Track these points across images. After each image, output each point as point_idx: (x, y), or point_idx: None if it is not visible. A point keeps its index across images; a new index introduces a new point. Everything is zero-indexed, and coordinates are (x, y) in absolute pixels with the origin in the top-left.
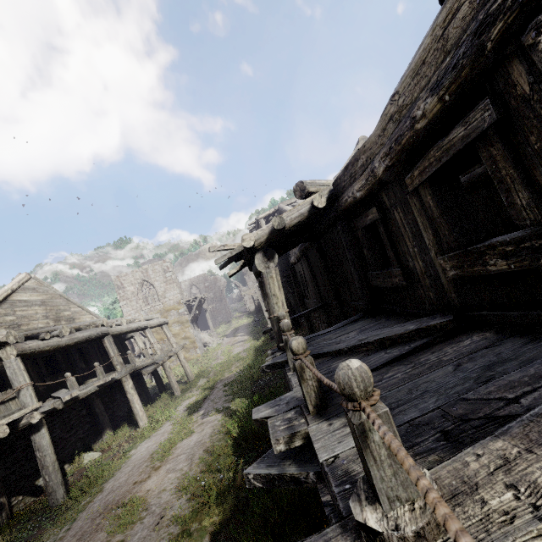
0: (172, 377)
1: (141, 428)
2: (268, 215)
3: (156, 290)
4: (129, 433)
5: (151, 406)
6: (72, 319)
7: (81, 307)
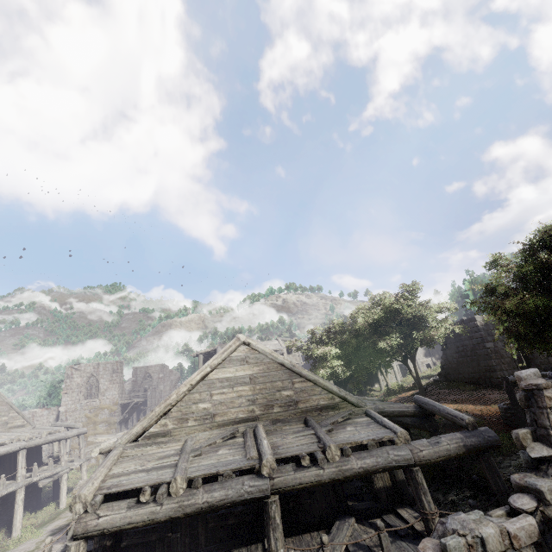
0: (64, 489)
1: (12, 539)
2: (207, 352)
3: (99, 386)
4: (2, 540)
5: (35, 514)
6: (6, 423)
7: (19, 412)
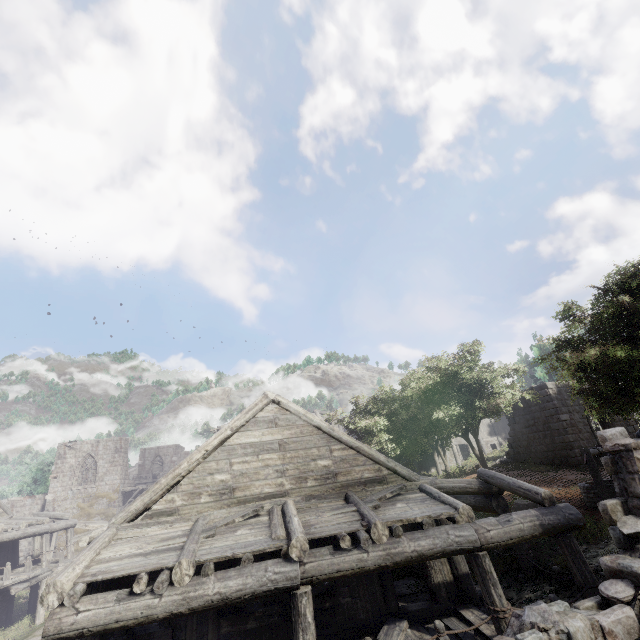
0: None
1: None
2: None
3: (97, 469)
4: None
5: (3, 632)
6: None
7: None
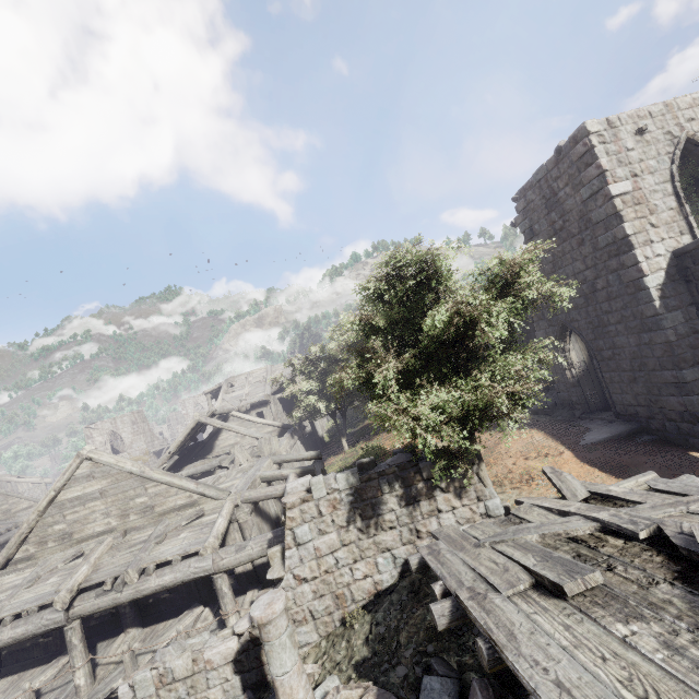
0: None
1: None
2: (214, 390)
3: (123, 440)
4: None
5: None
6: (9, 510)
7: (20, 497)
